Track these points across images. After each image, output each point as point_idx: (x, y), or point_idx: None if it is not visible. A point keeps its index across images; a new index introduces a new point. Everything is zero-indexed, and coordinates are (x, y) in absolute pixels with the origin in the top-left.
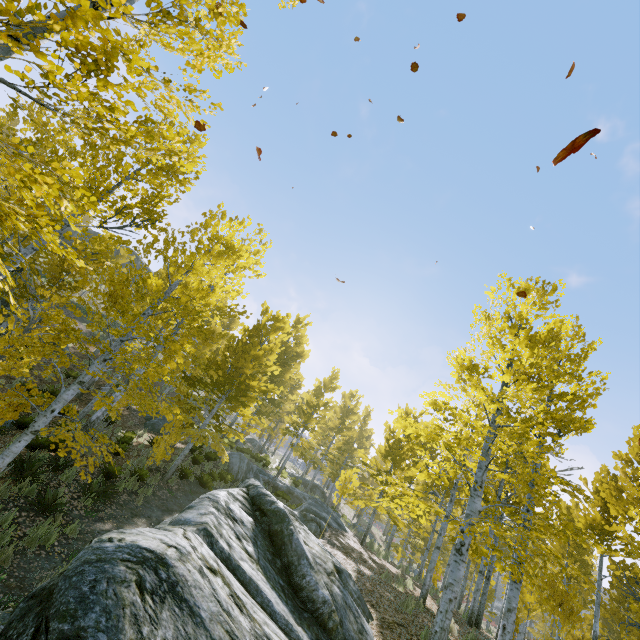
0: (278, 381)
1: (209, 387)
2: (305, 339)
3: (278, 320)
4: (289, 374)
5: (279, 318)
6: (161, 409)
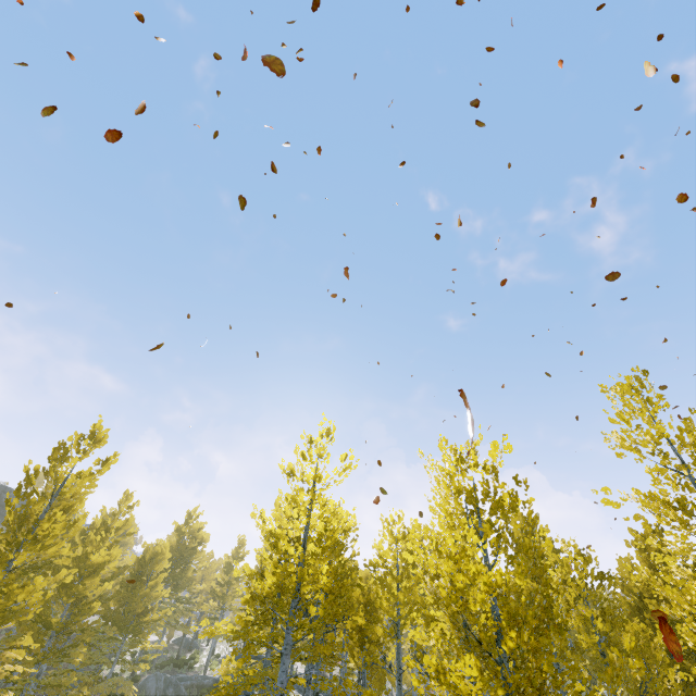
0: (181, 583)
1: (109, 640)
2: (204, 523)
3: (159, 554)
4: (190, 571)
5: (159, 552)
6: (74, 694)
